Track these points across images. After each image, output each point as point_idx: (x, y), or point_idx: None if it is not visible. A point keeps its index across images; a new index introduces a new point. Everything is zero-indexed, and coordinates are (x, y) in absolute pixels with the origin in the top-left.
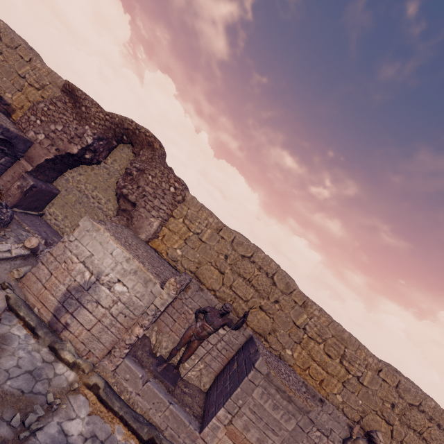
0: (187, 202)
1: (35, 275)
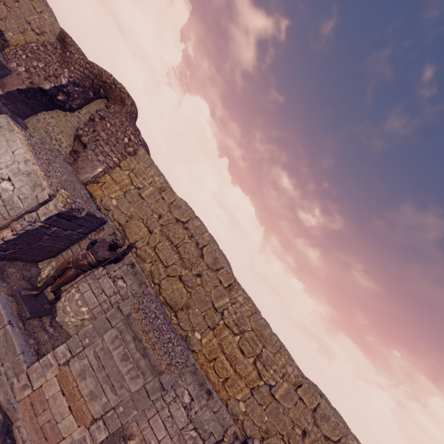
0: (138, 157)
1: None
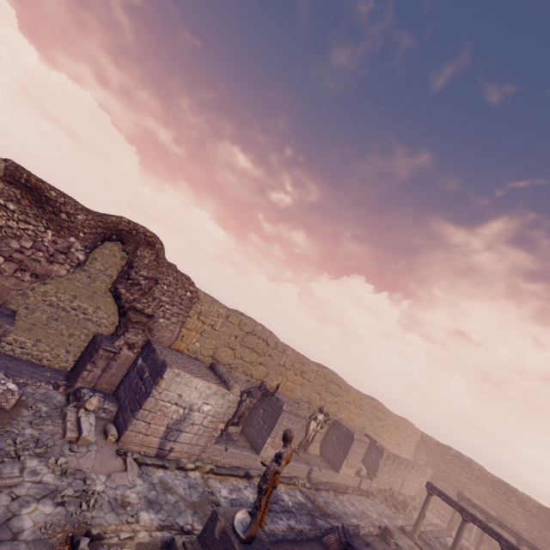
0: (201, 301)
1: (133, 431)
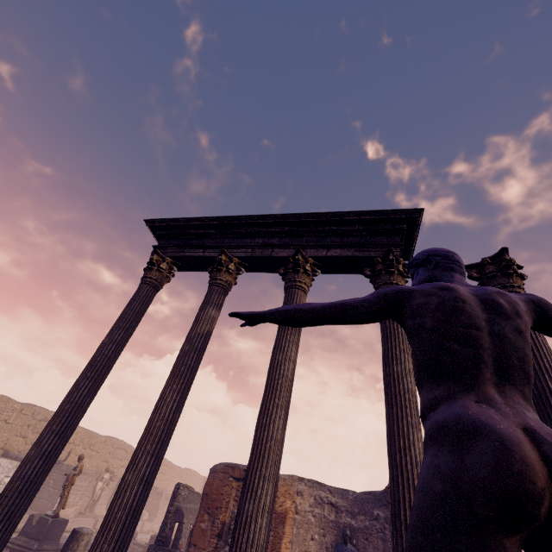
0: None
1: None
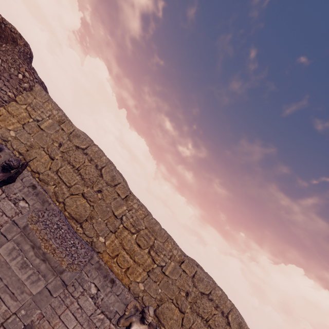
0: (34, 92)
1: None
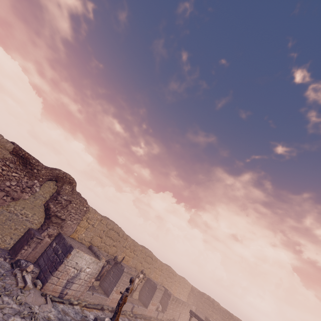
0: (90, 212)
1: (50, 283)
